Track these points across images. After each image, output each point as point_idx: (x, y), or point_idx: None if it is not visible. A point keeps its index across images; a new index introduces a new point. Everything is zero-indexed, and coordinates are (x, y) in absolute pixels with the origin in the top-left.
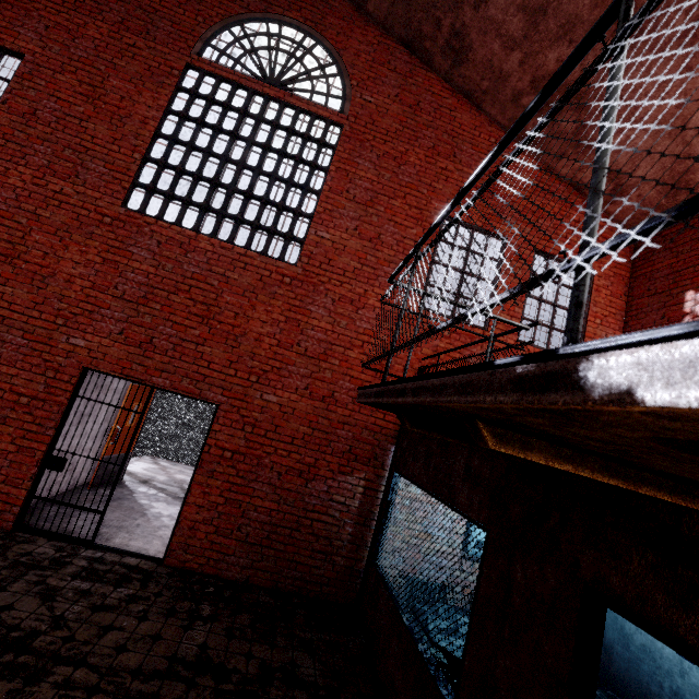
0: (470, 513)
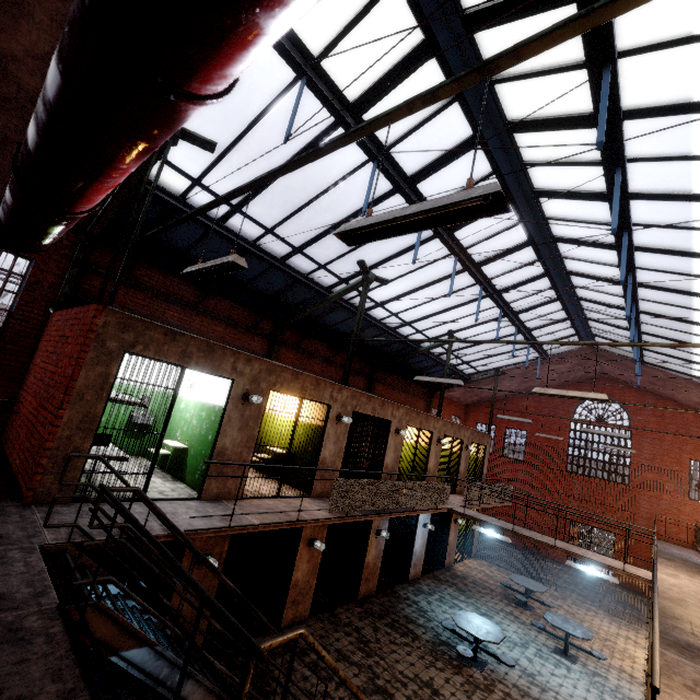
0: None
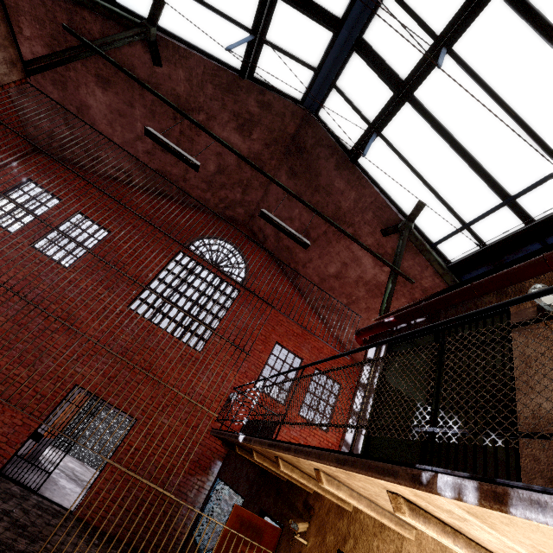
0: (241, 493)
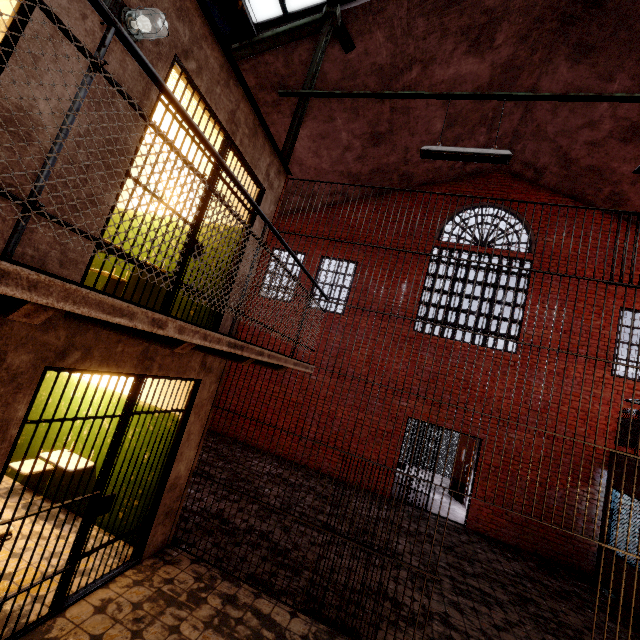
0: None
